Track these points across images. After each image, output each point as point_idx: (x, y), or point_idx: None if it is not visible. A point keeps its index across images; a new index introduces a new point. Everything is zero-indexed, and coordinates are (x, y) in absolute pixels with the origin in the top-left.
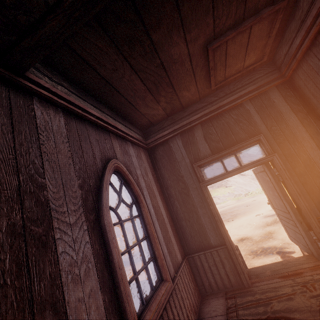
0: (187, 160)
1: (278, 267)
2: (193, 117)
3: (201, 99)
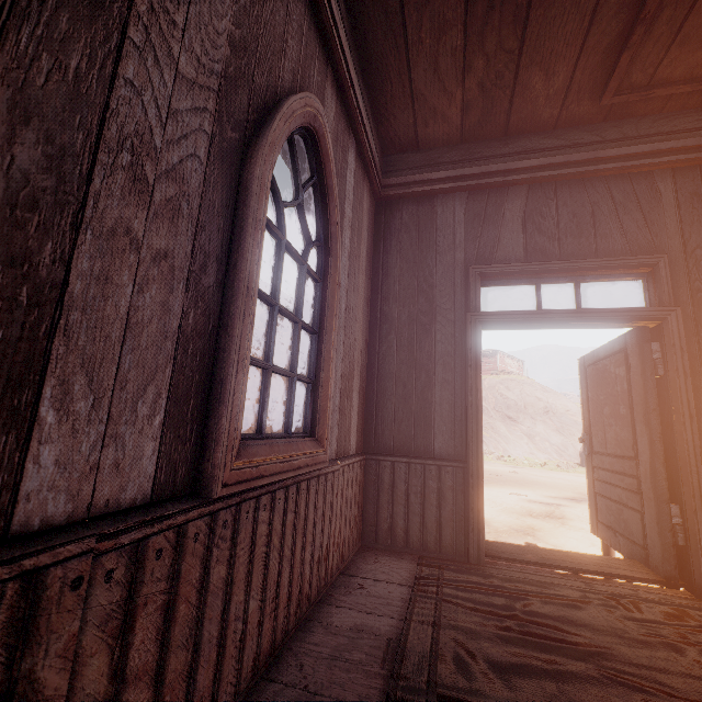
0: (459, 255)
1: (556, 556)
2: (520, 163)
3: (557, 129)
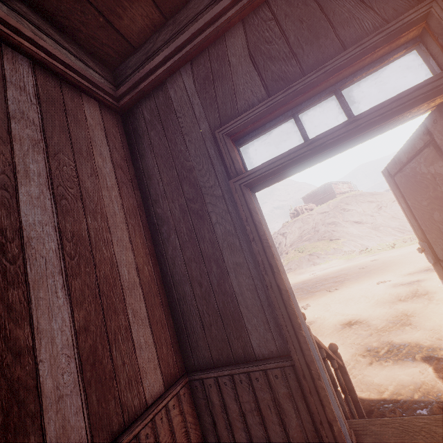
0: (204, 126)
1: None
2: (223, 2)
3: None
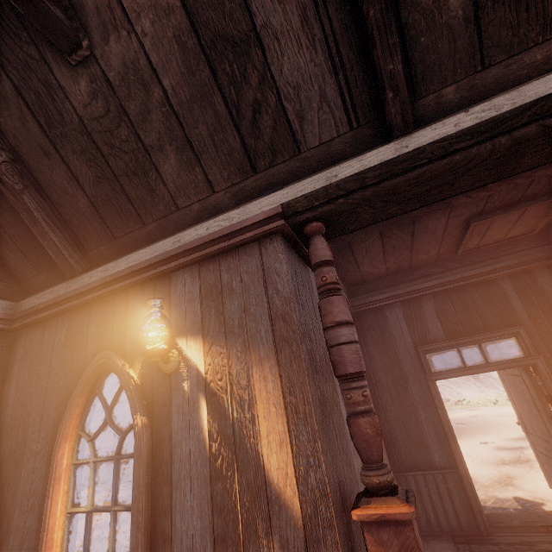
0: (408, 340)
1: (531, 518)
2: (424, 284)
3: (436, 262)
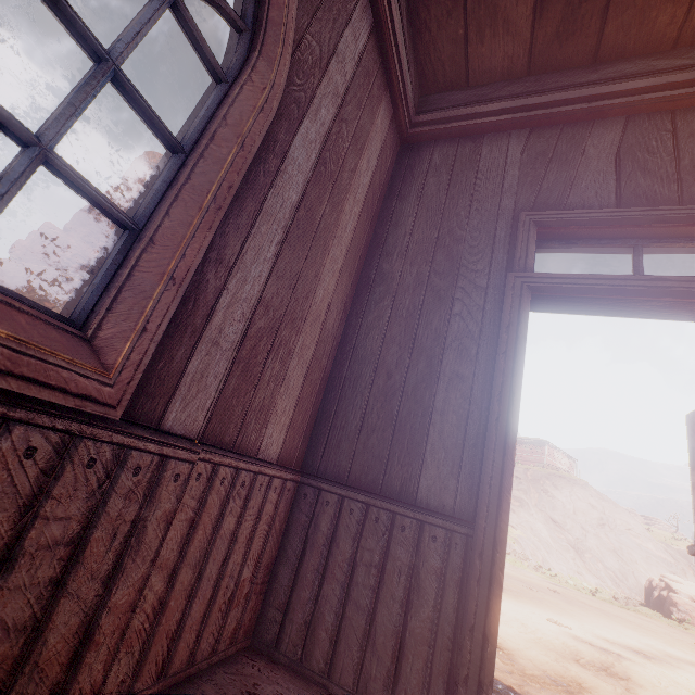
0: (507, 202)
1: None
2: (617, 85)
3: (678, 48)
